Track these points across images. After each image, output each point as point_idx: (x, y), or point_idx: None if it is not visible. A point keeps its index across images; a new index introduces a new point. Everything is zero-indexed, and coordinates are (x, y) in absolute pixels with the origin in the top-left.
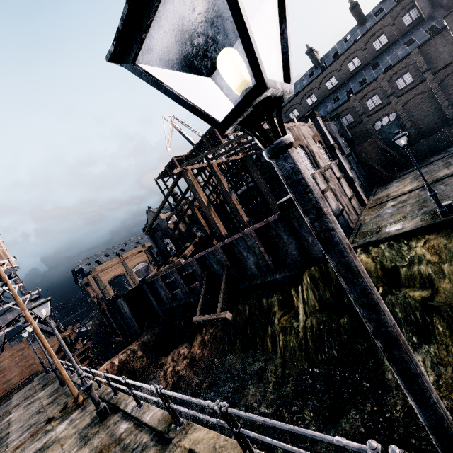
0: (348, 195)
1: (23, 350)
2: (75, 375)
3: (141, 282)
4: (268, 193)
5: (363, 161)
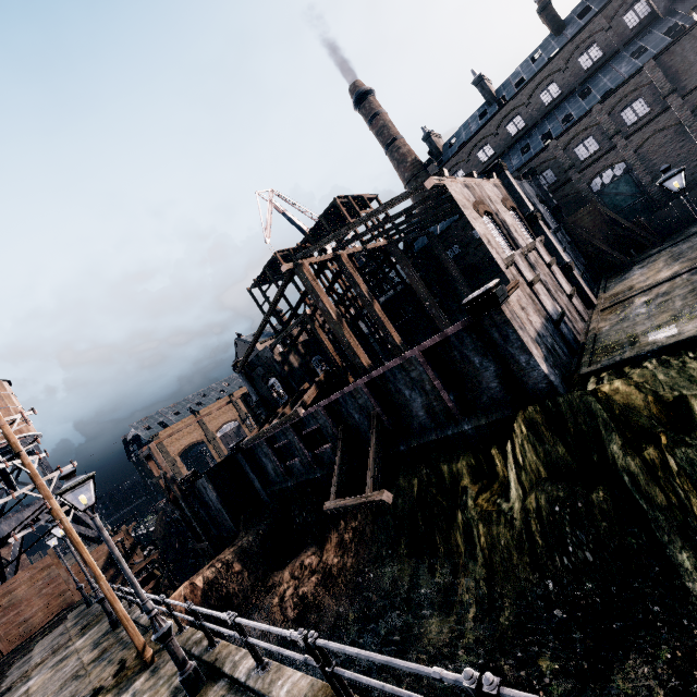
0: (567, 291)
1: (50, 569)
2: (135, 608)
3: (234, 450)
4: (429, 299)
5: (579, 239)
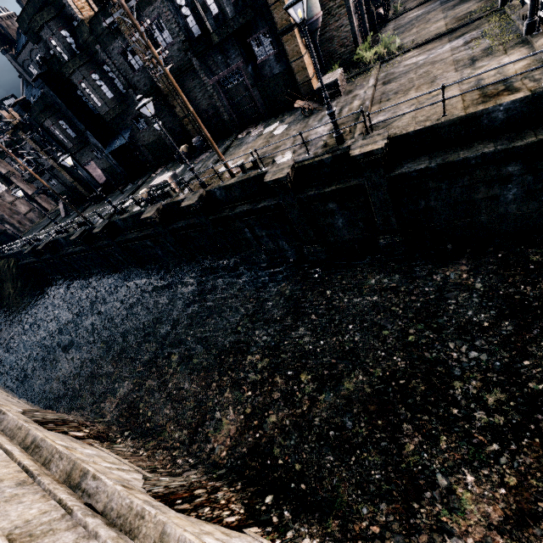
0: (24, 212)
1: None
2: None
3: None
4: None
5: None
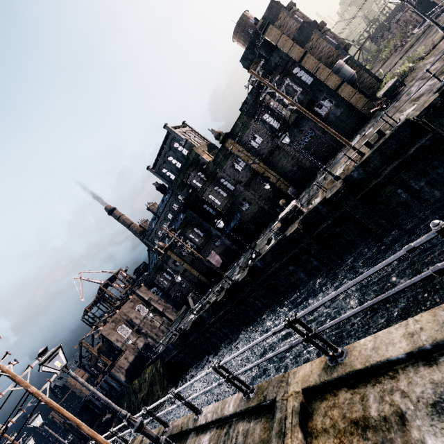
0: (158, 325)
1: None
2: None
3: (84, 402)
4: None
5: None
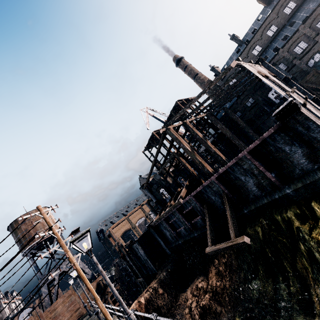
0: None
1: (71, 296)
2: (114, 317)
3: (148, 227)
4: (233, 137)
5: (311, 89)
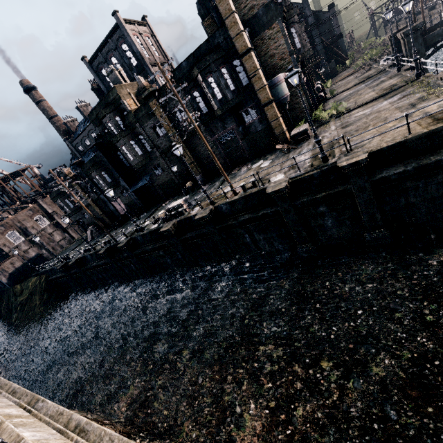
0: (58, 240)
1: None
2: None
3: None
4: None
5: None
